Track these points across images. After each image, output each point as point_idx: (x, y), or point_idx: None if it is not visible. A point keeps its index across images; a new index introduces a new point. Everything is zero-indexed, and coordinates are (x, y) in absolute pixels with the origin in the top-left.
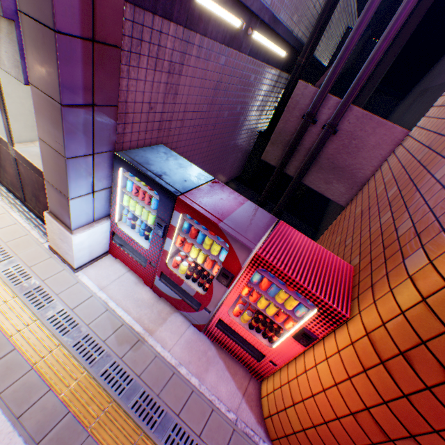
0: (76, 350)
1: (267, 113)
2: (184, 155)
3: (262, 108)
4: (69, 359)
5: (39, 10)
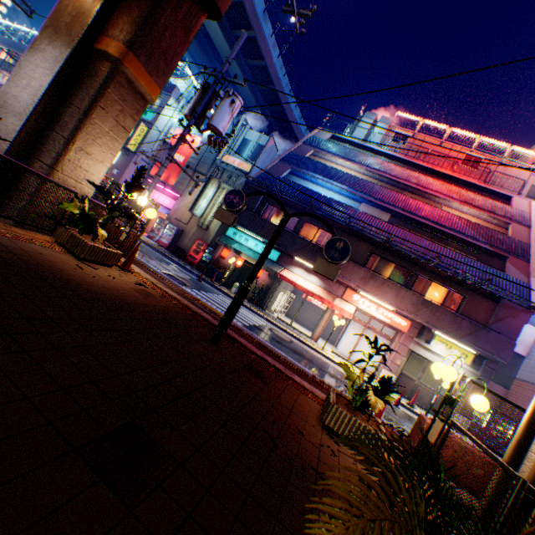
0: None
1: None
2: None
3: None
4: None
5: (486, 376)
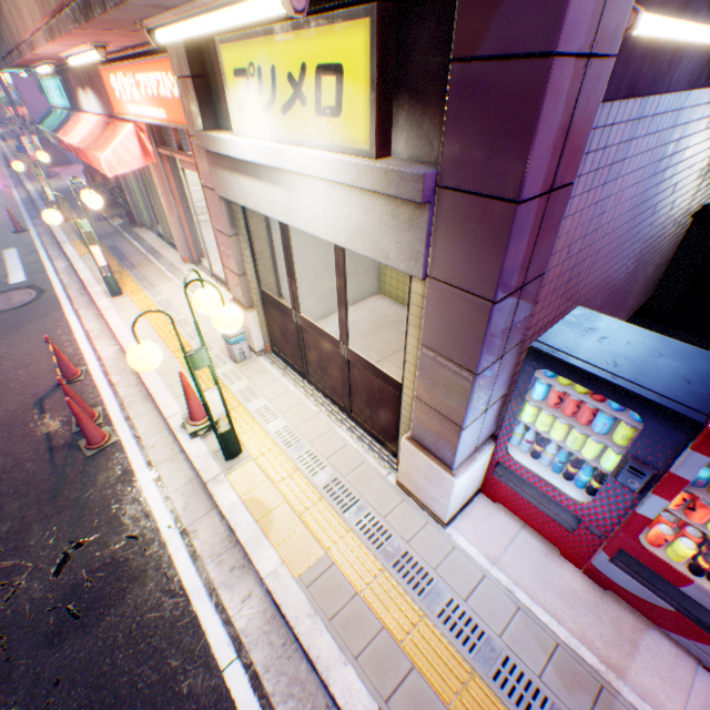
0: (499, 687)
1: (709, 174)
2: (582, 305)
3: (705, 169)
4: (496, 705)
5: (487, 178)
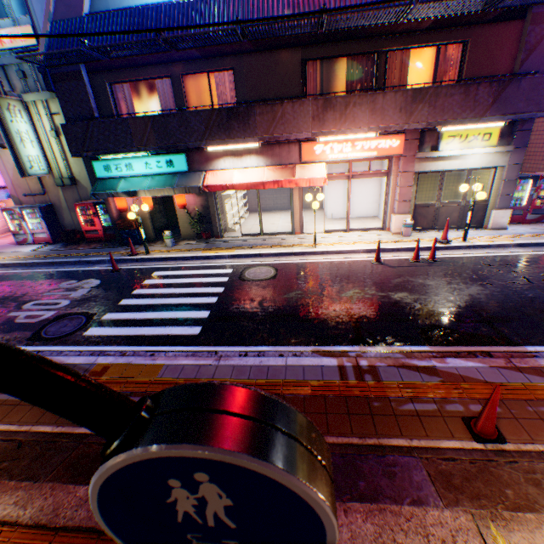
0: None
1: None
2: None
3: None
4: None
5: (521, 145)
